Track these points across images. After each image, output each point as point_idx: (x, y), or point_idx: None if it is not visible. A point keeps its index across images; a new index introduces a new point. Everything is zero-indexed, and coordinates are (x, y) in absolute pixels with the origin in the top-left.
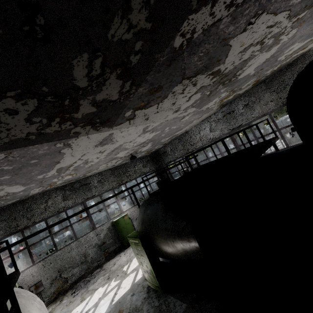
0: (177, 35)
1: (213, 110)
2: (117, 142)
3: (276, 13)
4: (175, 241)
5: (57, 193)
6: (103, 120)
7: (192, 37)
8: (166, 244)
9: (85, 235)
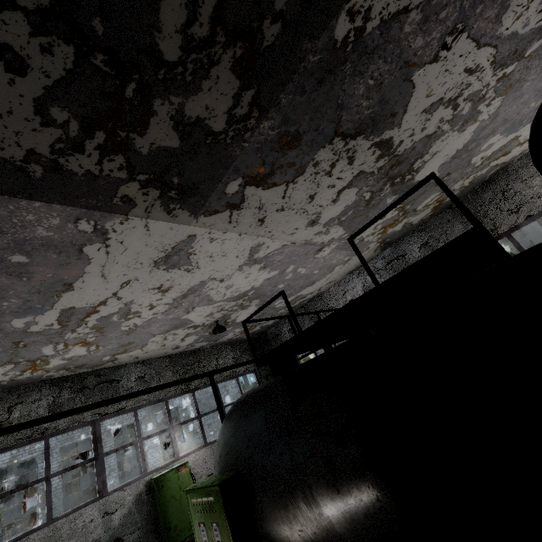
0: (343, 9)
1: (369, 251)
2: (198, 269)
3: (479, 44)
4: (317, 483)
5: (43, 393)
6: (185, 185)
7: (363, 29)
8: (289, 502)
9: (76, 511)
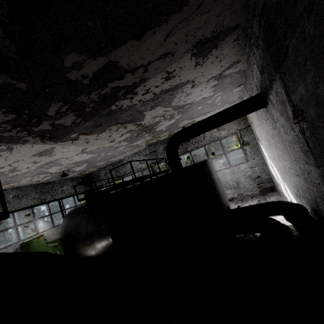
0: (113, 105)
1: (142, 147)
2: (55, 155)
3: (166, 107)
4: (93, 236)
5: None
6: (52, 136)
7: (122, 107)
8: (85, 242)
9: None
